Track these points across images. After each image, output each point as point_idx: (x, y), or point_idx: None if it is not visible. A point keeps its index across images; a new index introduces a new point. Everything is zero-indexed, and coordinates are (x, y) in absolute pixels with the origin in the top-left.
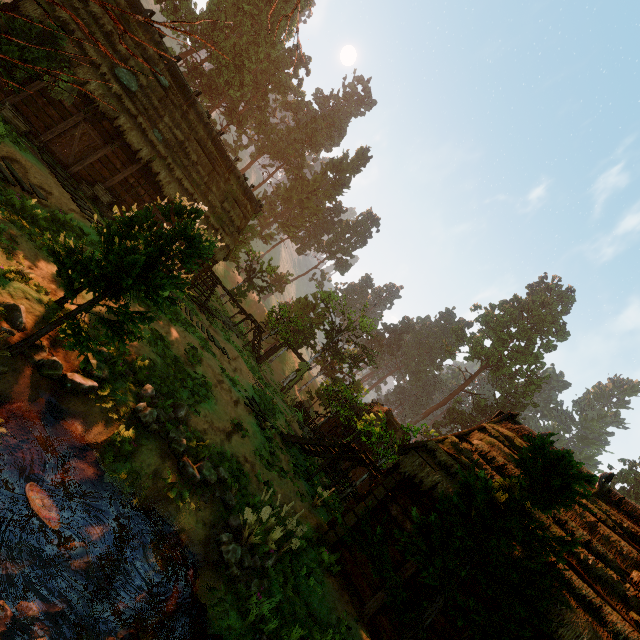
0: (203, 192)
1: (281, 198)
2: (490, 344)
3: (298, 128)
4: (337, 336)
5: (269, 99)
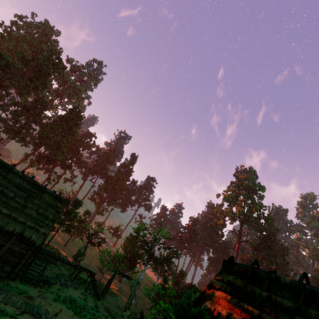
0: (20, 210)
1: (103, 190)
2: (235, 210)
3: (100, 158)
4: (152, 249)
5: (81, 153)
